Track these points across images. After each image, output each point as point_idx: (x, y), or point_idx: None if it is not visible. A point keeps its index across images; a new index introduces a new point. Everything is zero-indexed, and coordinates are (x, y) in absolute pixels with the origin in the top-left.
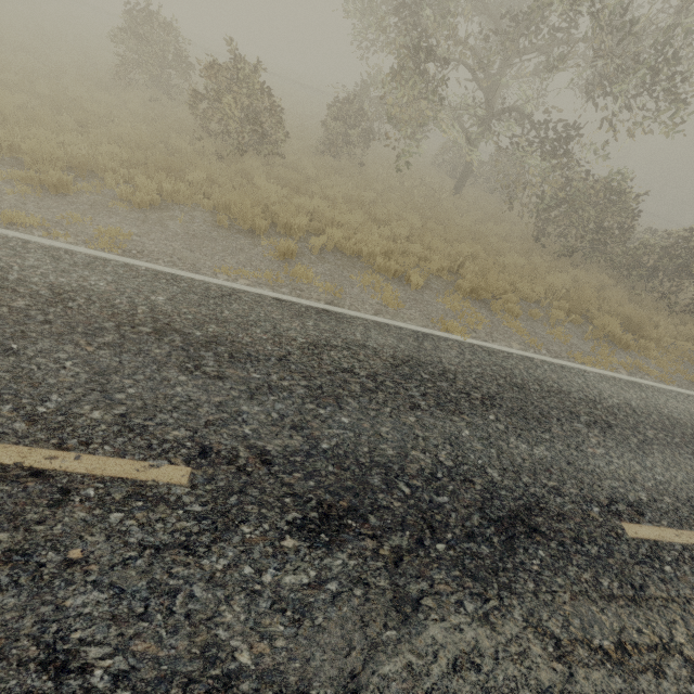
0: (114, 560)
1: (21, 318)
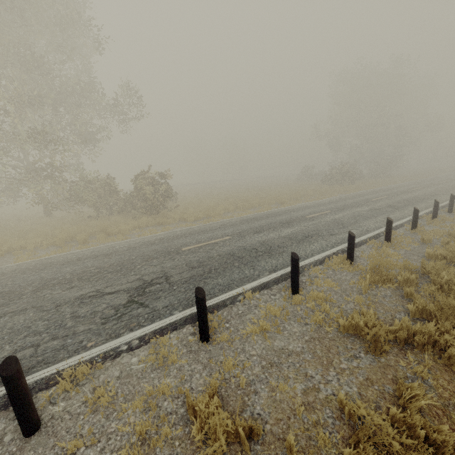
0: None
1: None
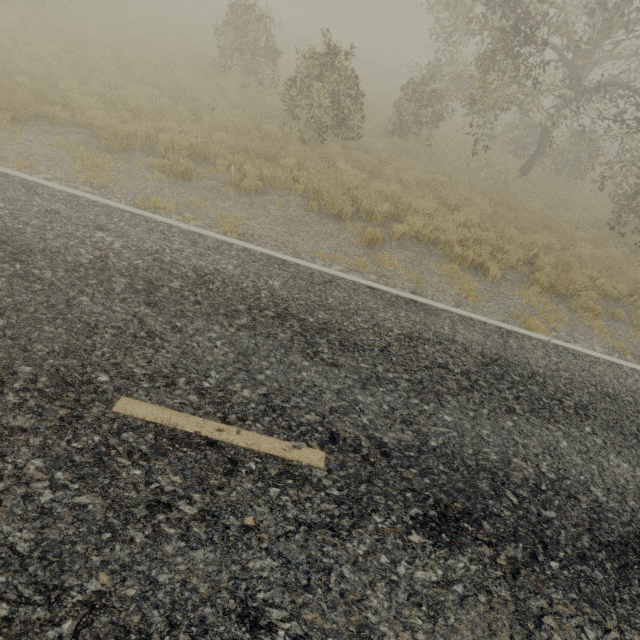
0: (278, 531)
1: (178, 298)
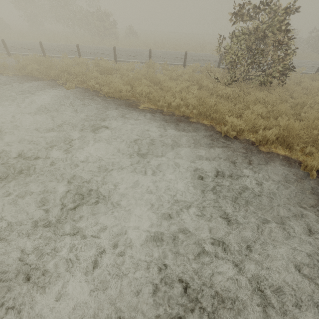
0: None
1: None
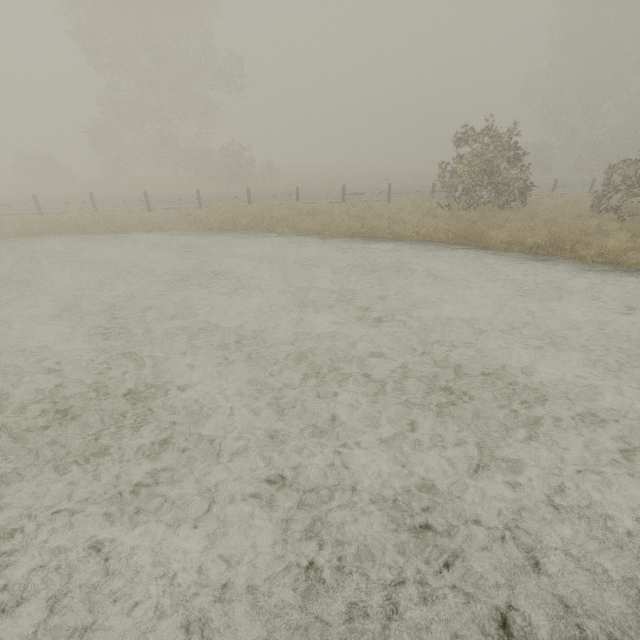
0: None
1: None
